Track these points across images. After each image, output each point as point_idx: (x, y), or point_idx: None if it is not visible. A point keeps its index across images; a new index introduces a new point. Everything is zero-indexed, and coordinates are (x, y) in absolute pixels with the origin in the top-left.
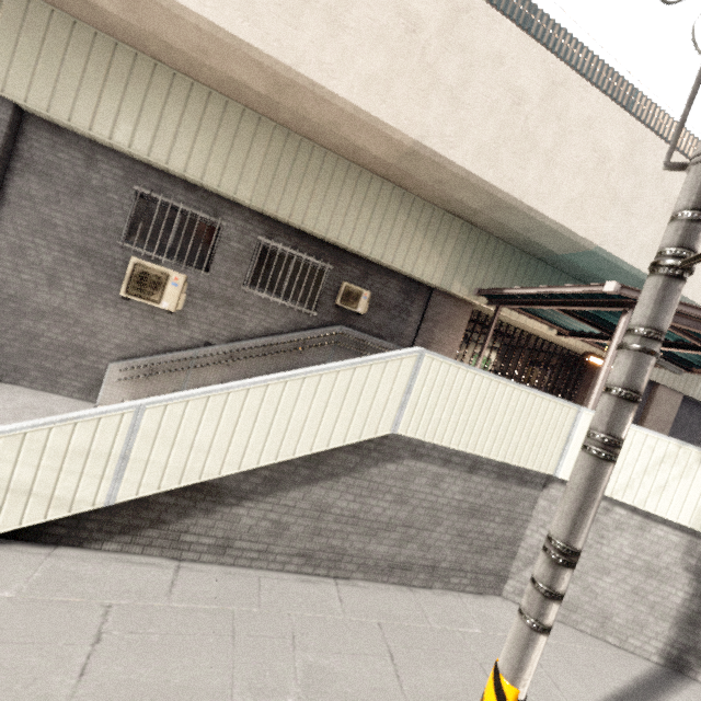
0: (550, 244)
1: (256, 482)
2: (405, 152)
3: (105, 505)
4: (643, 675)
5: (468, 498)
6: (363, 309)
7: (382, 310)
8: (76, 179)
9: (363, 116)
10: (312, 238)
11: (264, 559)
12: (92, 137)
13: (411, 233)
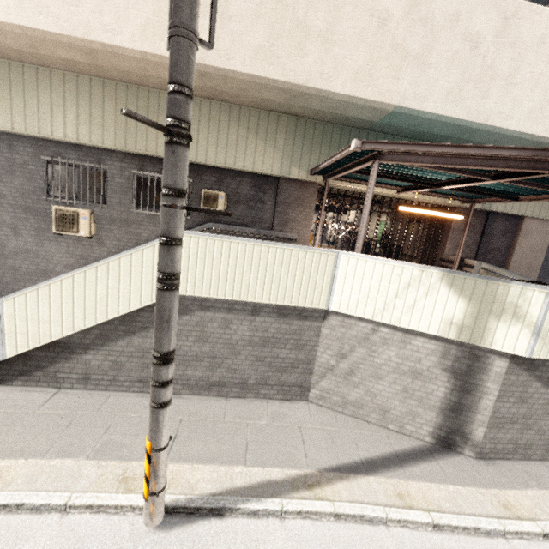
0: (360, 115)
1: (92, 338)
2: (198, 75)
3: (2, 360)
4: (405, 450)
5: (257, 334)
6: (222, 207)
7: (241, 204)
8: (6, 162)
9: (150, 57)
10: None
11: (115, 385)
12: (4, 131)
13: (244, 138)
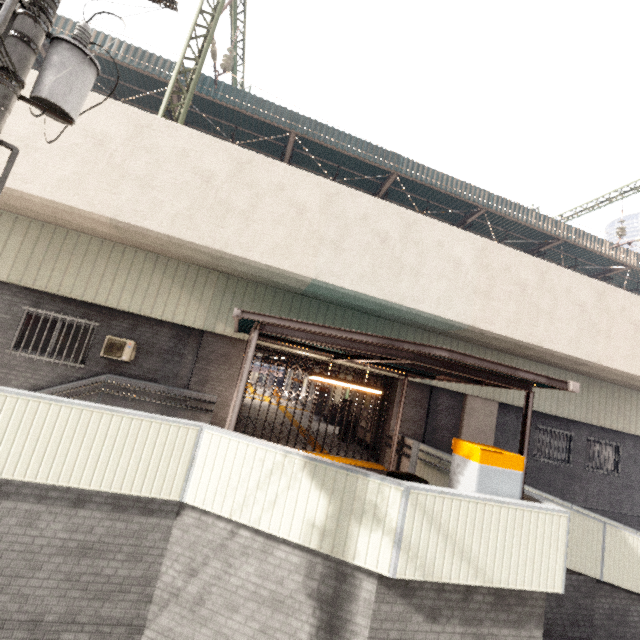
0: (286, 282)
1: None
2: (114, 227)
3: None
4: None
5: (76, 536)
6: (128, 357)
7: (155, 356)
8: None
9: (59, 206)
10: (79, 302)
11: None
12: None
13: (168, 288)
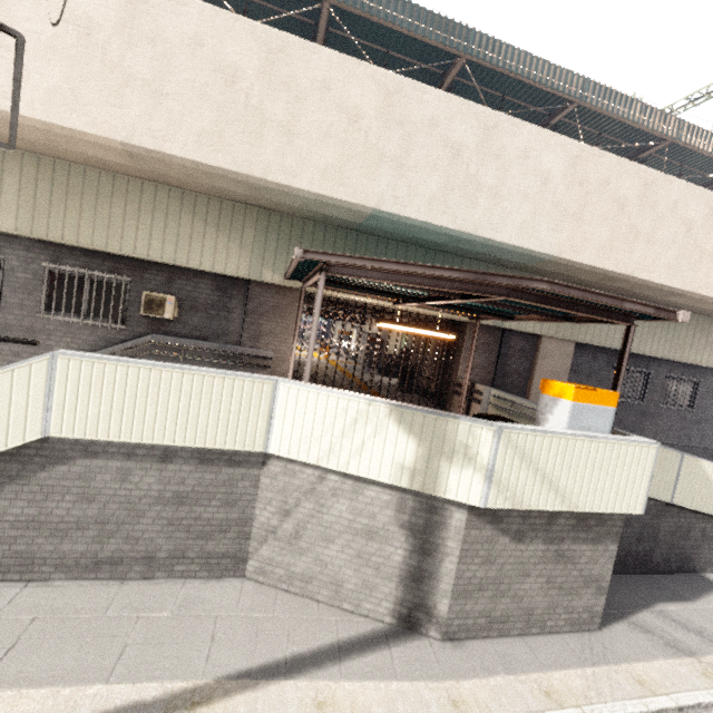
0: (340, 215)
1: None
2: (128, 155)
3: None
4: (354, 637)
5: (169, 487)
6: (171, 314)
7: (199, 311)
8: None
9: (57, 130)
10: (103, 254)
11: None
12: None
13: (201, 231)
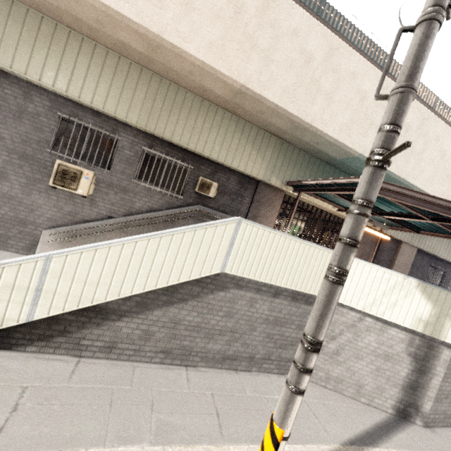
0: (331, 153)
1: (131, 305)
2: (236, 92)
3: (26, 321)
4: (381, 421)
5: (273, 313)
6: (213, 194)
7: (226, 195)
8: (17, 107)
9: (207, 68)
10: (179, 148)
11: (138, 355)
12: (27, 79)
13: (243, 145)
